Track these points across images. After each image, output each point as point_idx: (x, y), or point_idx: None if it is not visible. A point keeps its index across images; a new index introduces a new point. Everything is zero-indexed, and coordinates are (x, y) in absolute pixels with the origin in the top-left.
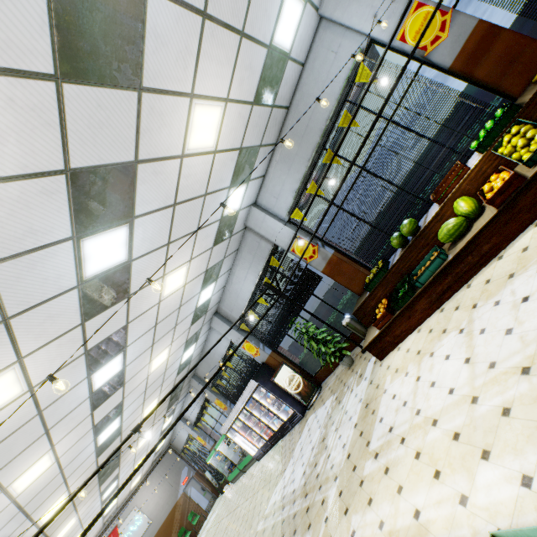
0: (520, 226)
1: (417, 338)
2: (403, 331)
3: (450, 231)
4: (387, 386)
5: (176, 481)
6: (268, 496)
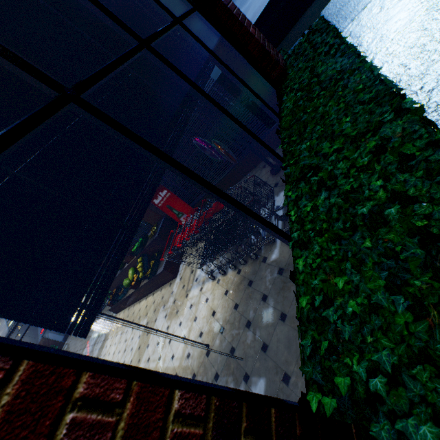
0: (144, 295)
1: (122, 317)
2: (120, 309)
3: (125, 286)
4: (109, 336)
5: (35, 333)
6: None
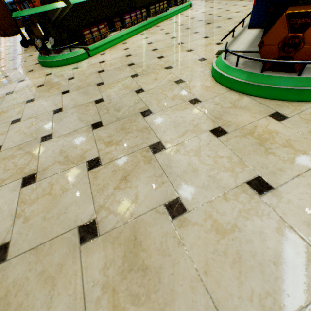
0: None
1: None
2: None
3: None
4: None
5: None
6: (11, 38)
